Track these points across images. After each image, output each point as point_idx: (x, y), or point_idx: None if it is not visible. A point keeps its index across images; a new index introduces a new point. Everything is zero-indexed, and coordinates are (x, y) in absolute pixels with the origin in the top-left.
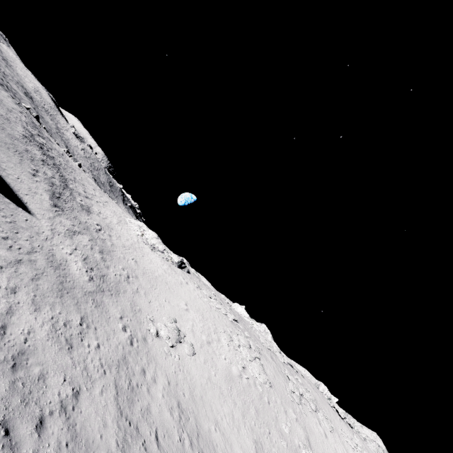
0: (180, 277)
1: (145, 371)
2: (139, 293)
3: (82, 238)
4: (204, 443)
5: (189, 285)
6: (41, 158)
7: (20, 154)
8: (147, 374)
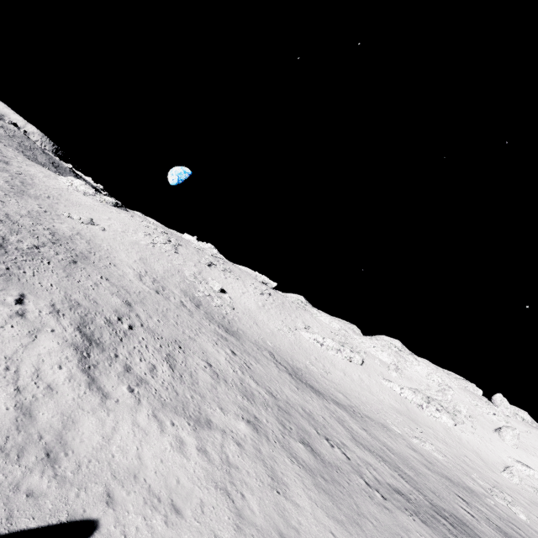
0: (113, 210)
1: (54, 220)
2: (59, 204)
3: (2, 173)
4: (93, 243)
5: (121, 214)
6: None
7: None
8: (56, 221)
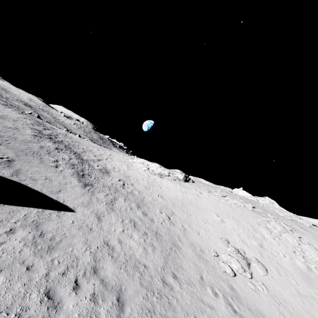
0: (192, 190)
1: None
2: (186, 229)
3: (119, 203)
4: None
5: (203, 194)
6: (54, 147)
7: (37, 154)
8: None
